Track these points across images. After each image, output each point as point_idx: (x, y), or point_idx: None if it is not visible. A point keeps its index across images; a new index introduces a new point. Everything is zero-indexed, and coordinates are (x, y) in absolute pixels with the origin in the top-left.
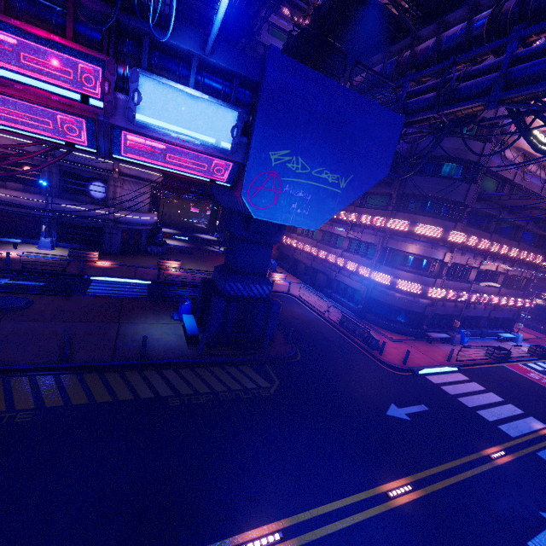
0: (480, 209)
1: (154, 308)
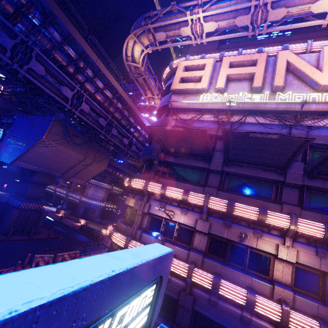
0: (179, 163)
1: None
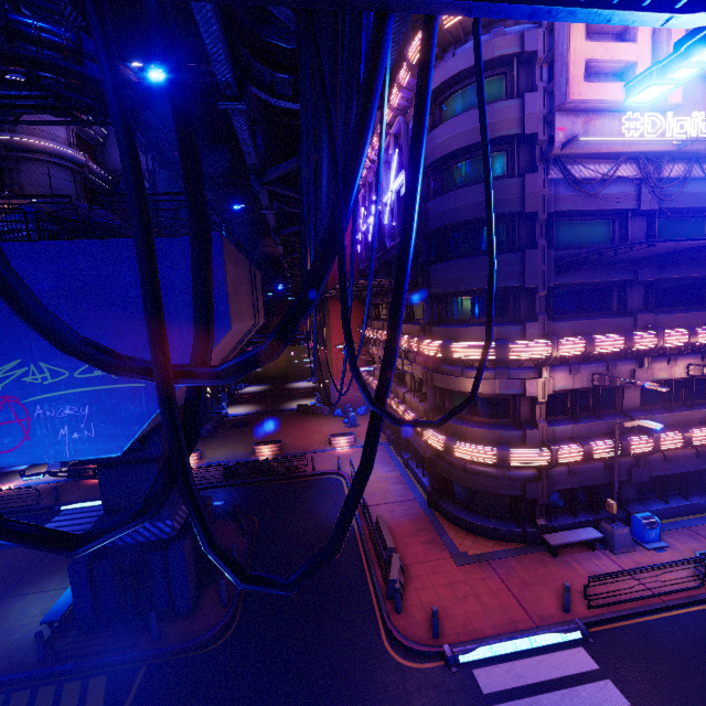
0: (579, 282)
1: None
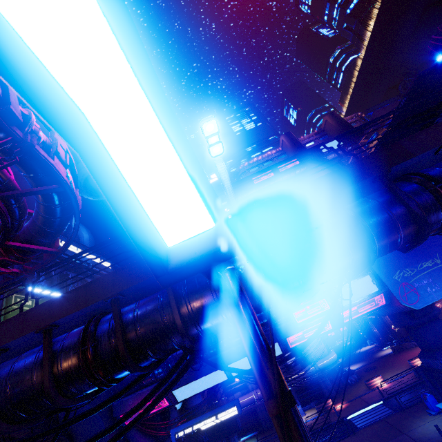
0: None
1: (410, 415)
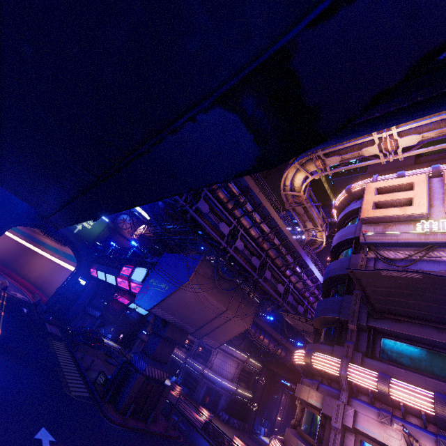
0: (399, 332)
1: None
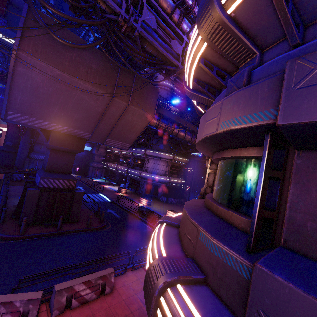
0: None
1: None
